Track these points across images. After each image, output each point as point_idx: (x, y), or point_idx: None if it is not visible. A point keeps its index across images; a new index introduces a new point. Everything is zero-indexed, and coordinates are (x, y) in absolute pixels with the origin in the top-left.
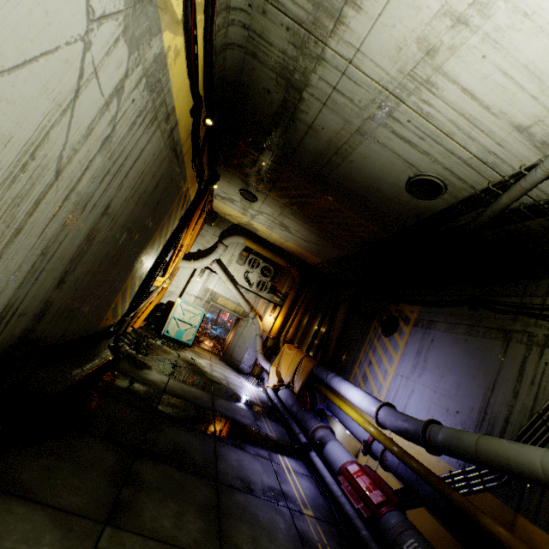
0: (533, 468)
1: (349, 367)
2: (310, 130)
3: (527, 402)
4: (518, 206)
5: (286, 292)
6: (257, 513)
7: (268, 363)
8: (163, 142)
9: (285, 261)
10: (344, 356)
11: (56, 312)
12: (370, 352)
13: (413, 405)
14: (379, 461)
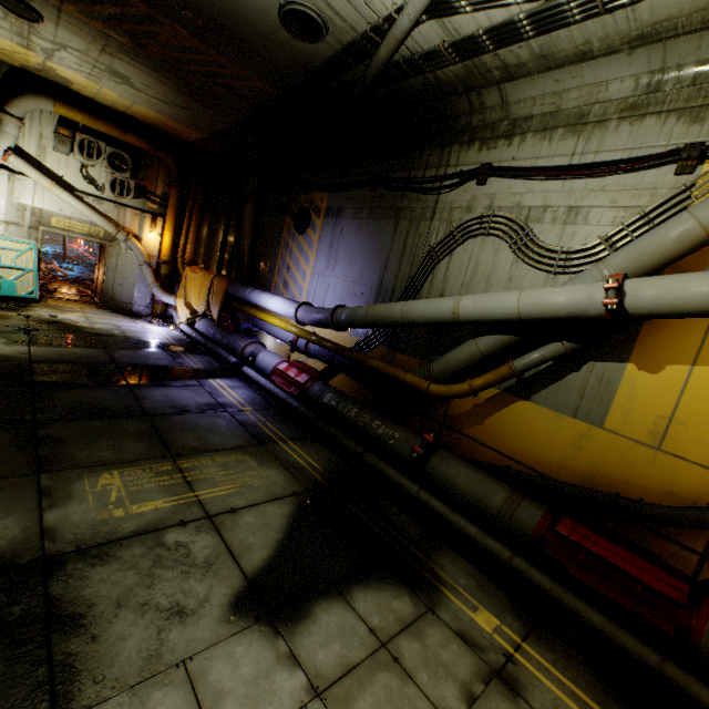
0: (397, 317)
1: (269, 278)
2: None
3: (407, 271)
4: (399, 60)
5: (165, 193)
6: (198, 423)
7: (170, 296)
8: None
9: (145, 141)
10: (262, 267)
11: None
12: (287, 256)
13: (330, 298)
14: (305, 354)
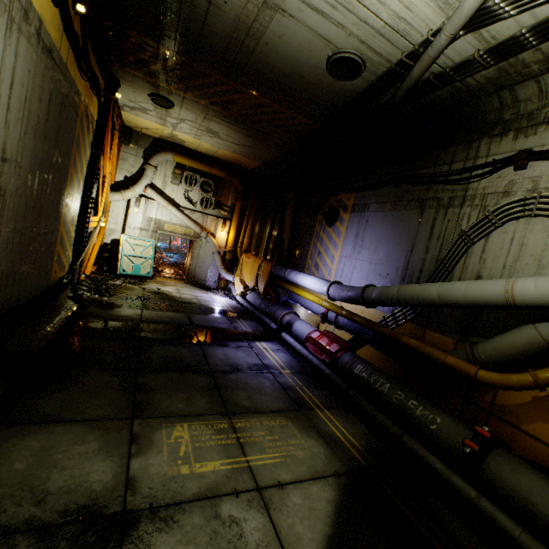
0: (433, 298)
1: (303, 261)
2: (212, 7)
3: (435, 254)
4: (429, 76)
5: (232, 204)
6: (248, 382)
7: (231, 275)
8: (34, 52)
9: (223, 171)
10: (297, 252)
11: (1, 277)
12: (318, 243)
13: (356, 278)
14: (334, 325)
